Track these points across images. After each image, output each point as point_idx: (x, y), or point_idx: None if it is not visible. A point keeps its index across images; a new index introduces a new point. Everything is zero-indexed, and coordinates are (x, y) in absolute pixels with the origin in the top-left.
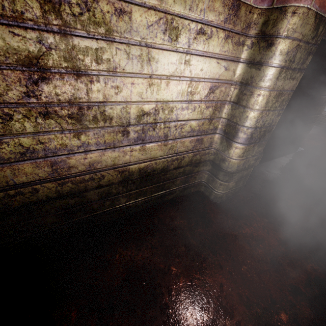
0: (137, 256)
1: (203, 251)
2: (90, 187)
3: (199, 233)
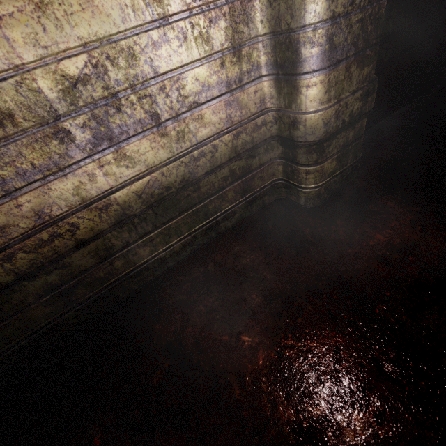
0: (185, 331)
1: (296, 297)
2: (64, 248)
3: (286, 268)
